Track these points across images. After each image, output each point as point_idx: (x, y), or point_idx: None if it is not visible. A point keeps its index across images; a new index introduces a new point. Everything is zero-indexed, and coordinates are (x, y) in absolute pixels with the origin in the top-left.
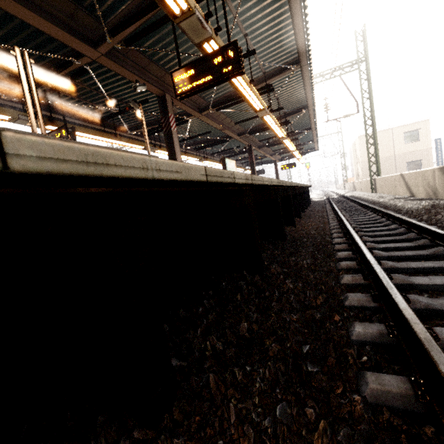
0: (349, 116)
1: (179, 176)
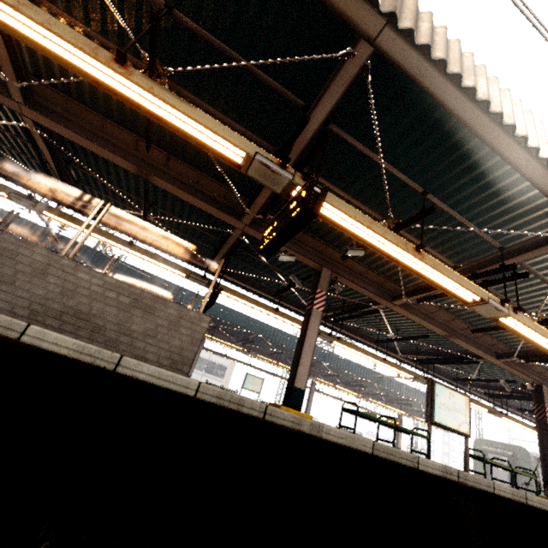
0: None
1: None
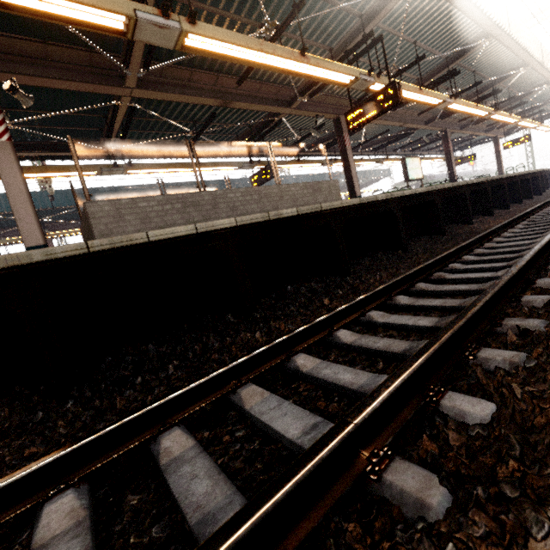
0: None
1: (349, 204)
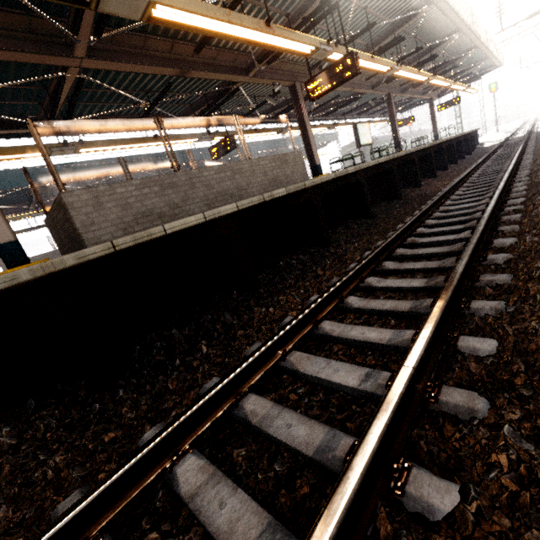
0: (538, 13)
1: (327, 179)
